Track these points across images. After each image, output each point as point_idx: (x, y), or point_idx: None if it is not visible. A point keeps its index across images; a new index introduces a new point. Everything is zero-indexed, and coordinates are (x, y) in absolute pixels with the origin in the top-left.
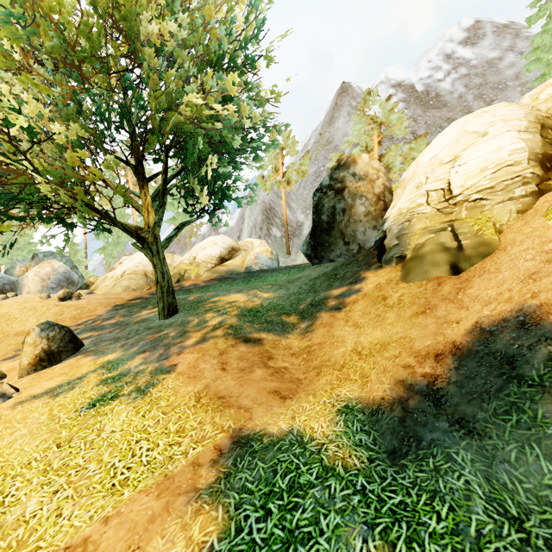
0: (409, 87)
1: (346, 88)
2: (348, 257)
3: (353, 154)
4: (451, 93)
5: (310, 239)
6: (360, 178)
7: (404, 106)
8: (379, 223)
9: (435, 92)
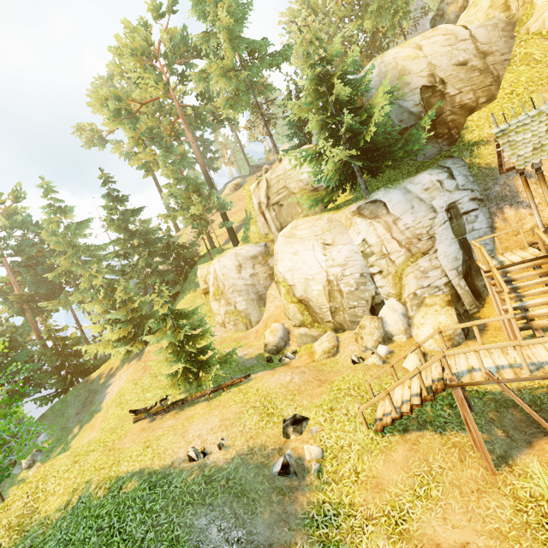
0: None
1: None
2: None
3: None
4: None
5: None
6: (451, 3)
7: None
8: None
9: None
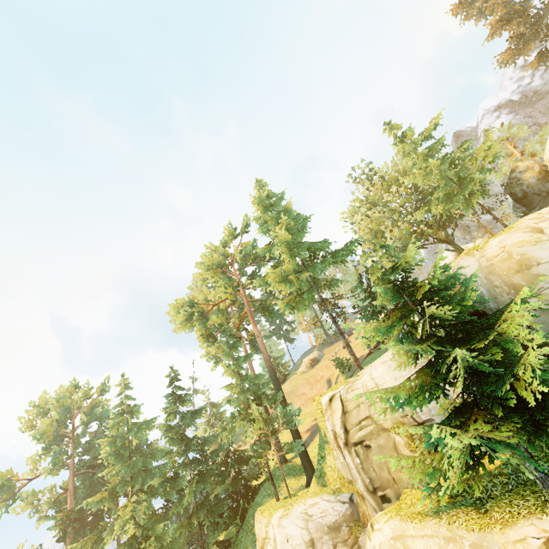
0: (507, 103)
1: (458, 134)
2: (543, 199)
3: (513, 166)
4: (545, 84)
5: (517, 206)
6: (525, 171)
7: (513, 115)
8: (548, 180)
9: (531, 92)
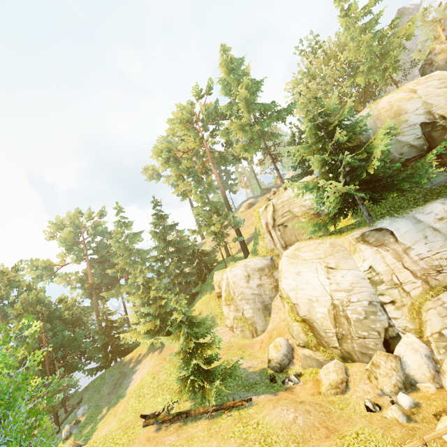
0: None
1: (401, 12)
2: None
3: (432, 48)
4: None
5: None
6: (439, 54)
7: None
8: None
9: None
